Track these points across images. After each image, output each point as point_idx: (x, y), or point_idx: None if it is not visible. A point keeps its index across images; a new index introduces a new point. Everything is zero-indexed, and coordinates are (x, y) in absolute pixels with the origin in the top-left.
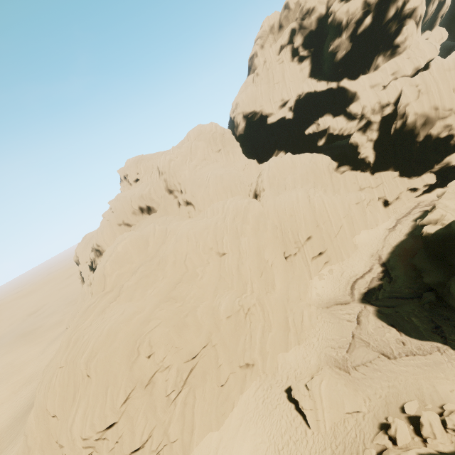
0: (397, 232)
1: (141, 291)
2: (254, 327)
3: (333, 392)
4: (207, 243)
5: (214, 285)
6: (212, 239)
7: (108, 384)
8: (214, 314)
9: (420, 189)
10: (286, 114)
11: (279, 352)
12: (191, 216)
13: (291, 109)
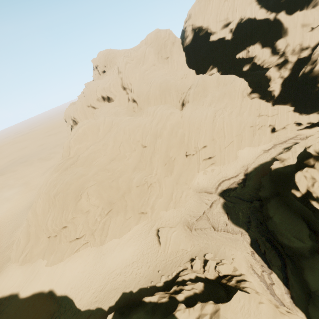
0: (268, 154)
1: (89, 161)
2: (152, 194)
3: (177, 238)
4: (136, 137)
5: (134, 165)
6: (140, 135)
7: (64, 209)
8: (129, 183)
9: (303, 125)
10: (226, 35)
11: (162, 210)
12: (135, 111)
13: (231, 30)
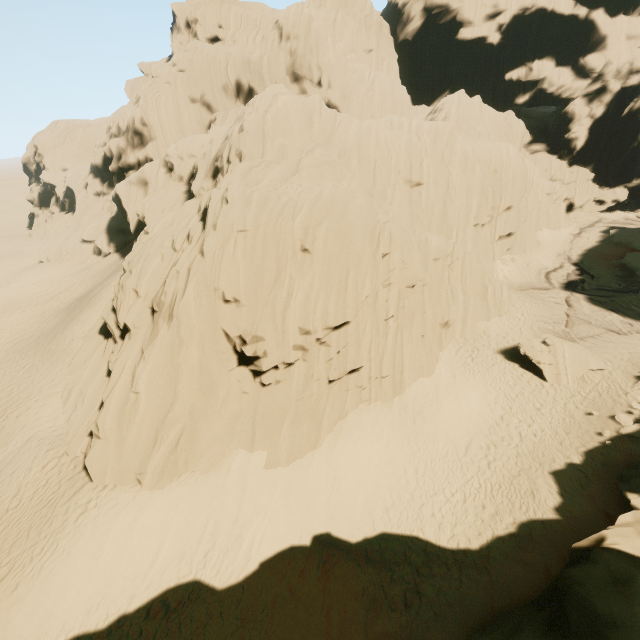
0: (584, 238)
1: (331, 178)
2: (454, 284)
3: (575, 350)
4: (400, 159)
5: (408, 219)
6: (406, 158)
7: (348, 265)
8: (421, 249)
9: (607, 203)
10: (490, 34)
11: (480, 319)
12: None
13: (500, 28)
